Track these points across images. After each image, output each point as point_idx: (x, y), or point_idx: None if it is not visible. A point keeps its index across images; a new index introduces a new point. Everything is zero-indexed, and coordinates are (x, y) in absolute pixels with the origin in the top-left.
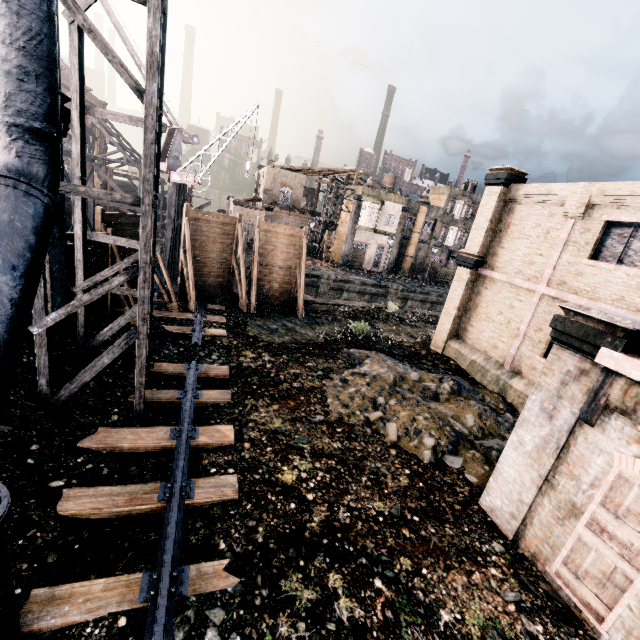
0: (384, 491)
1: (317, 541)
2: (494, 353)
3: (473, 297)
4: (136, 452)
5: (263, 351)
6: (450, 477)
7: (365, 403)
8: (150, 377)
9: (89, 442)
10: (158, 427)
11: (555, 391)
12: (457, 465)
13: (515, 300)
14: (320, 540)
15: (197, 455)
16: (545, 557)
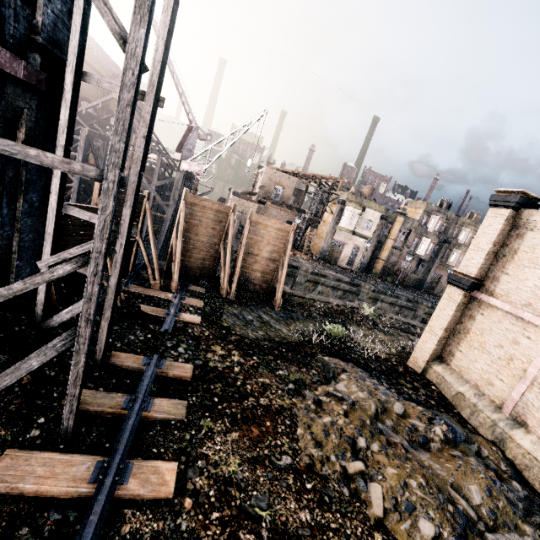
0: None
1: None
2: (488, 390)
3: (464, 320)
4: (40, 497)
5: (234, 348)
6: None
7: (342, 443)
8: (102, 371)
9: None
10: (82, 456)
11: None
12: None
13: (521, 335)
14: None
15: (119, 512)
16: None
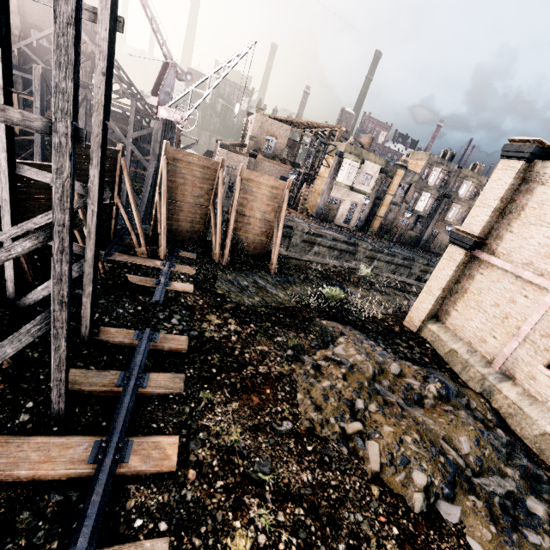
0: None
1: None
2: (481, 347)
3: (463, 280)
4: (38, 481)
5: (230, 316)
6: (449, 543)
7: (341, 406)
8: (91, 349)
9: None
10: (78, 437)
11: None
12: (454, 519)
13: (519, 295)
14: None
15: (122, 488)
16: None
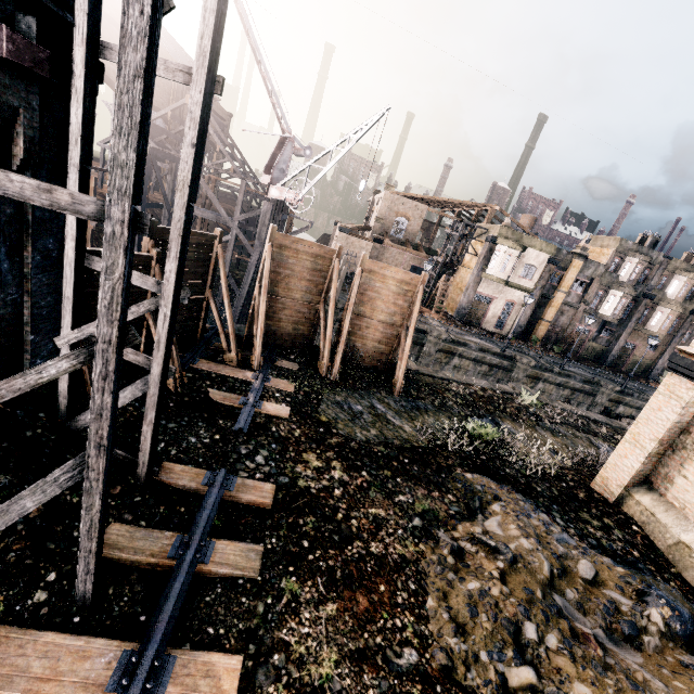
0: None
1: None
2: None
3: (693, 429)
4: None
5: (334, 456)
6: None
7: (498, 631)
8: (146, 494)
9: None
10: (102, 640)
11: None
12: None
13: None
14: None
15: None
16: None
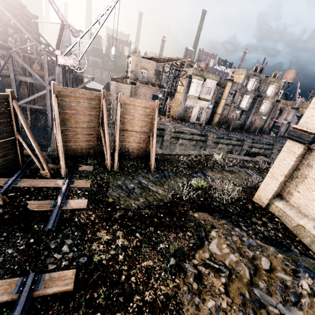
0: None
1: None
2: None
3: (301, 168)
4: None
5: (118, 227)
6: None
7: None
8: None
9: None
10: None
11: None
12: None
13: None
14: None
15: None
16: None
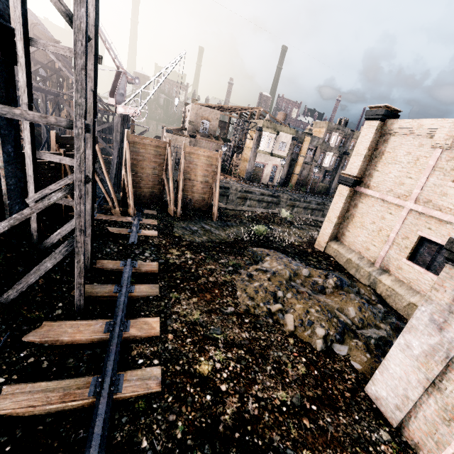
0: (286, 380)
1: (230, 435)
2: (366, 254)
3: (350, 209)
4: (75, 344)
5: (186, 249)
6: (339, 364)
7: (267, 296)
8: (92, 273)
9: (33, 336)
10: (95, 320)
11: (446, 306)
12: (343, 352)
13: (386, 213)
14: (232, 434)
15: (127, 346)
16: (429, 449)
